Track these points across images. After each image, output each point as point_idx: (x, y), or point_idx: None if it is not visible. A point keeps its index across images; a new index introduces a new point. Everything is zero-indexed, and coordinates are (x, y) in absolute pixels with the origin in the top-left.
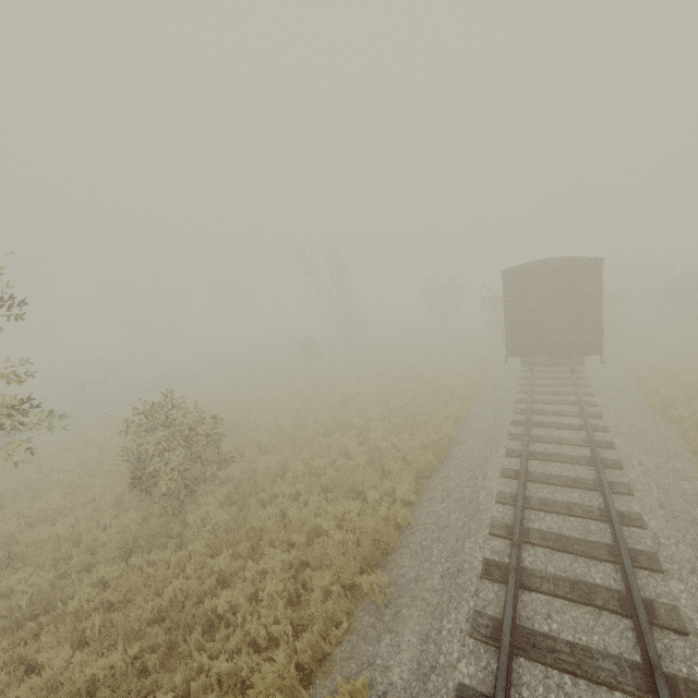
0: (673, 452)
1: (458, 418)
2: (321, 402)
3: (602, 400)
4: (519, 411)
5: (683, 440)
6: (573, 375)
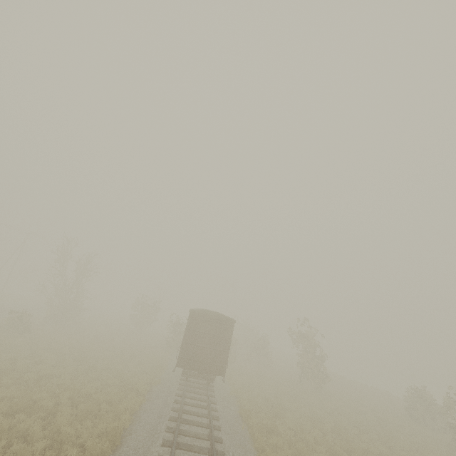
0: (248, 447)
1: (133, 410)
2: (13, 379)
3: (220, 408)
4: (175, 409)
5: (252, 439)
6: (208, 387)
